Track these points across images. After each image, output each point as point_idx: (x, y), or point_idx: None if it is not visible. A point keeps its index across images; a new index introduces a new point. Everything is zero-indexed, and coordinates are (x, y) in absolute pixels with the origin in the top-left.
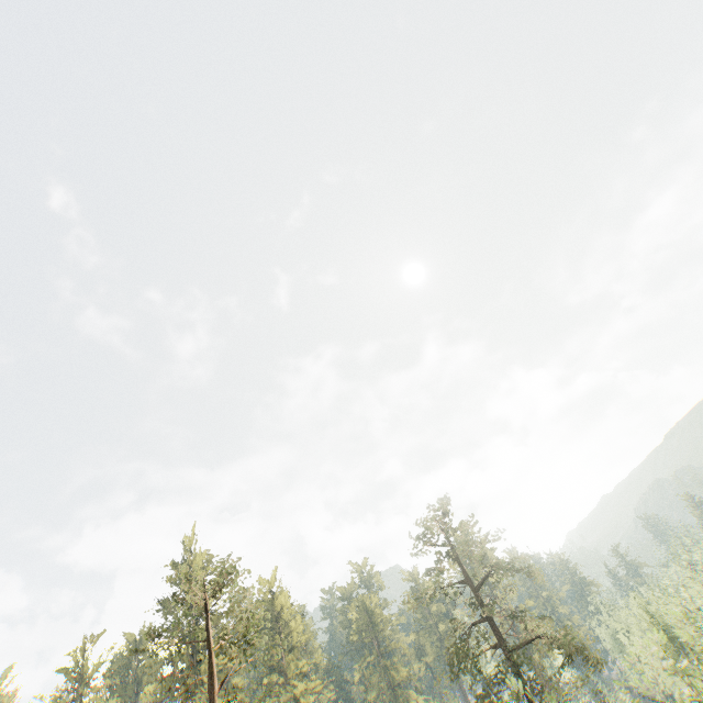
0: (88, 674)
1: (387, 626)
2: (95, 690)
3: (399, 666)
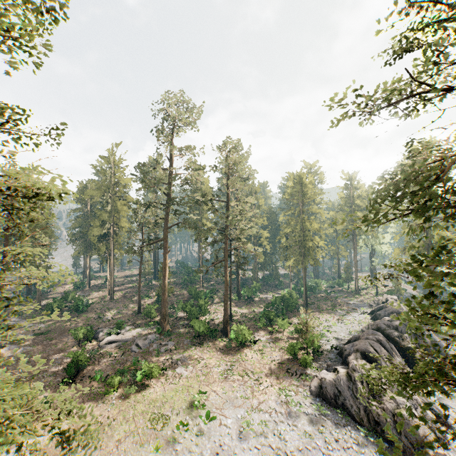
0: (116, 163)
1: (313, 196)
2: (119, 172)
3: (313, 222)
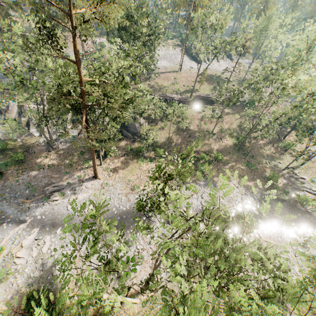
0: None
1: None
2: None
3: None
